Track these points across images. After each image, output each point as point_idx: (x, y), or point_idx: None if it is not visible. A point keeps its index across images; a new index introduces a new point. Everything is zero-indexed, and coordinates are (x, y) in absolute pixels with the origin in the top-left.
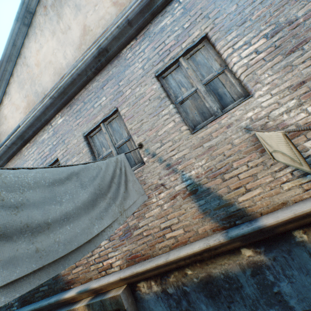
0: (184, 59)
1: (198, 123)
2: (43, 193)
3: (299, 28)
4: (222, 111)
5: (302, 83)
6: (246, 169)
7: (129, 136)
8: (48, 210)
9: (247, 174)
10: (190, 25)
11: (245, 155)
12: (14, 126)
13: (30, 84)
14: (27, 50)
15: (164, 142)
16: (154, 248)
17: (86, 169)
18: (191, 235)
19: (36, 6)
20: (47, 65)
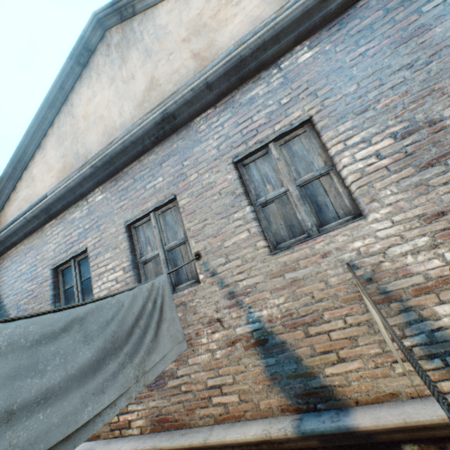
0: (276, 145)
1: (282, 239)
2: (17, 360)
3: (444, 133)
4: (319, 230)
5: (441, 214)
6: (342, 326)
7: (186, 237)
8: (19, 388)
9: (343, 334)
10: (290, 101)
11: (344, 305)
12: (41, 192)
13: (72, 141)
14: (77, 97)
15: (231, 258)
16: (193, 413)
17: (97, 309)
18: (248, 408)
19: (97, 42)
20: (97, 120)
